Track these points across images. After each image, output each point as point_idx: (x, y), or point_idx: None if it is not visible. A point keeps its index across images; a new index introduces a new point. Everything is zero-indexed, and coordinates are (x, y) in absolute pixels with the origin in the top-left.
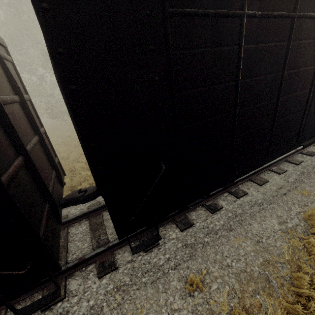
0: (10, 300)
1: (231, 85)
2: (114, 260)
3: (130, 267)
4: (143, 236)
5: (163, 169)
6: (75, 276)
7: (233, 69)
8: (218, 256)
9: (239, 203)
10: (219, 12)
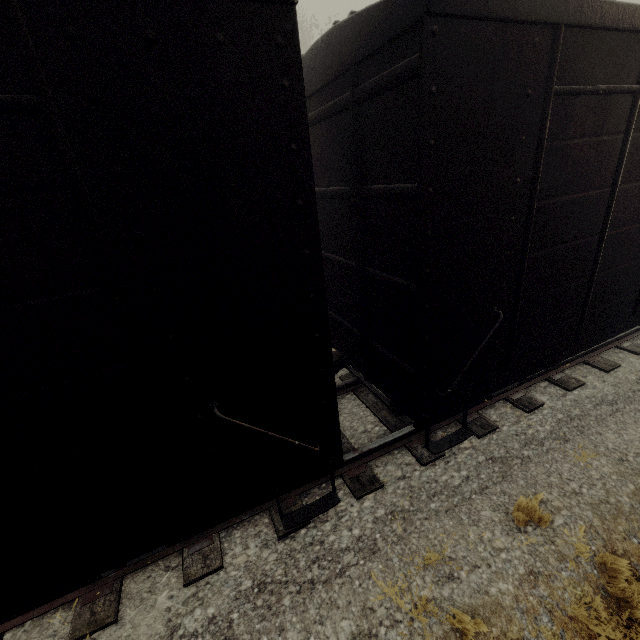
0: (222, 520)
1: (603, 193)
2: (374, 474)
3: (404, 485)
4: (414, 442)
5: (501, 316)
6: (314, 494)
7: (610, 168)
8: (553, 478)
9: (573, 399)
10: (610, 88)
